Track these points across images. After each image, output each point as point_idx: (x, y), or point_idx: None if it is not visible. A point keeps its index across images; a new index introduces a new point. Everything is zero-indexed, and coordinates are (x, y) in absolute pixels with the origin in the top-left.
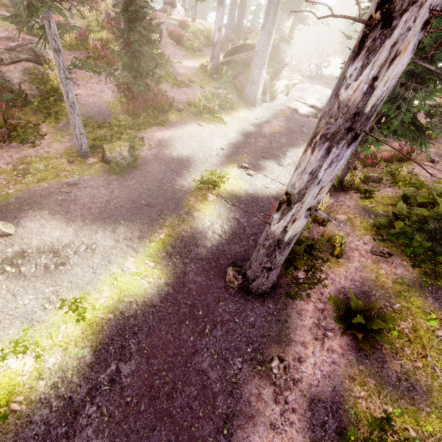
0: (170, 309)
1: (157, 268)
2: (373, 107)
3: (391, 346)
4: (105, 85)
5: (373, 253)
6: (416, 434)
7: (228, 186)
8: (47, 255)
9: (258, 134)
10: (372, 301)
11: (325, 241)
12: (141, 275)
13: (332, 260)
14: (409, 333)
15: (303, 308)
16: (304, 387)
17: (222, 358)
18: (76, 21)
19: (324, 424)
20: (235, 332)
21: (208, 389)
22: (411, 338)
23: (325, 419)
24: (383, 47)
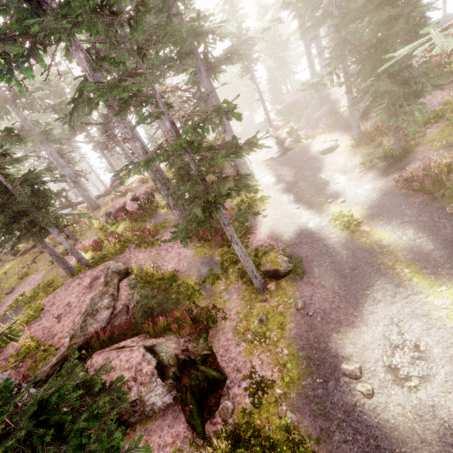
0: None
1: (451, 286)
2: None
3: None
4: (173, 249)
5: None
6: None
7: (355, 216)
8: (398, 352)
9: (291, 184)
10: None
11: None
12: None
13: None
14: None
15: None
16: None
17: None
18: (85, 239)
19: None
20: None
21: None
22: None
23: None
24: None
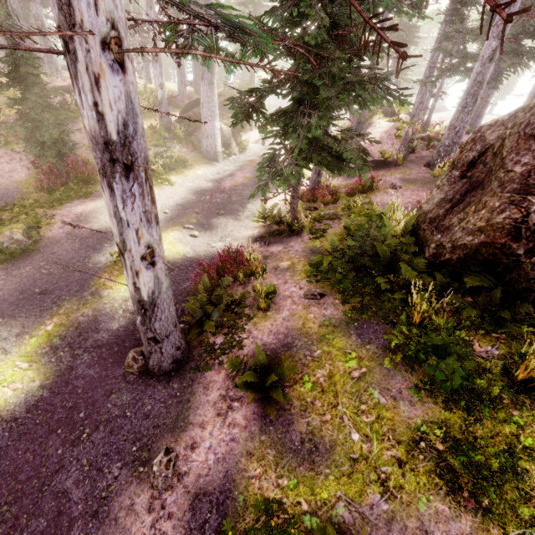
0: (39, 419)
1: (31, 369)
2: (119, 133)
3: (302, 402)
4: (18, 163)
5: (305, 297)
6: (308, 507)
7: None
8: None
9: (216, 190)
10: (292, 353)
11: (249, 294)
12: (4, 383)
13: (260, 315)
14: (324, 381)
15: (212, 380)
16: (191, 481)
17: (96, 467)
18: None
19: (205, 524)
20: (122, 429)
21: (65, 515)
22: (325, 388)
23: (207, 517)
24: (79, 72)
